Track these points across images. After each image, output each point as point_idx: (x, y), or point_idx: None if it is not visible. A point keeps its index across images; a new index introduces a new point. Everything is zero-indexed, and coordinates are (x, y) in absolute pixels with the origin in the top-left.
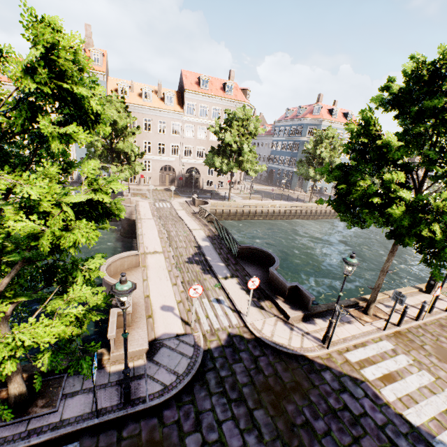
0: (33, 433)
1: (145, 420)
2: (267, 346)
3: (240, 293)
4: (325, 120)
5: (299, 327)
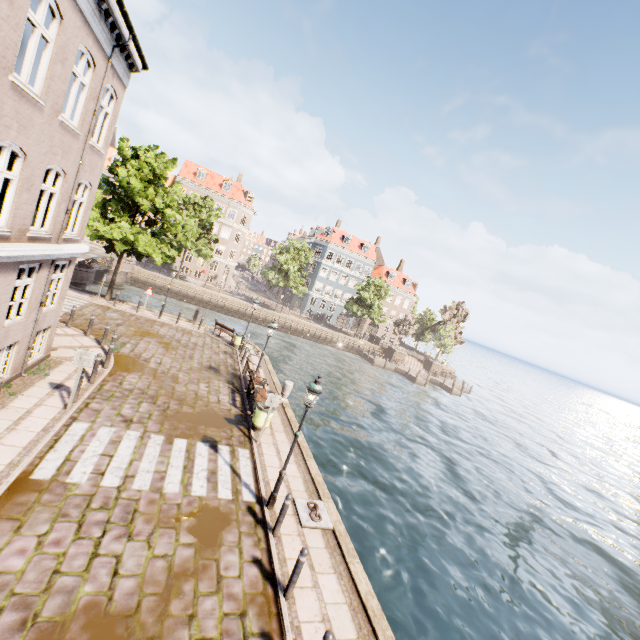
0: None
1: None
2: None
3: None
4: (332, 243)
5: None
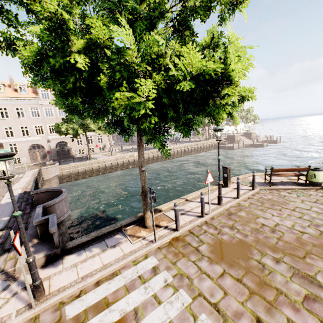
0: None
1: None
2: None
3: None
4: None
5: (23, 281)
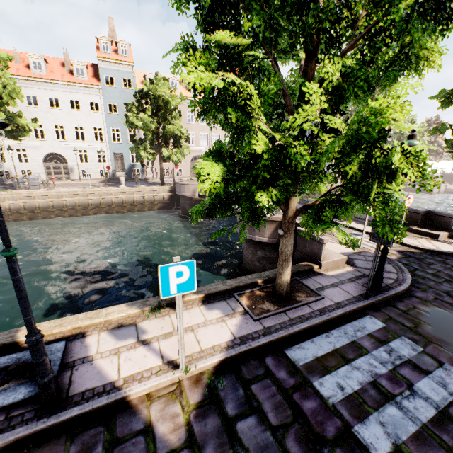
0: (324, 311)
1: (407, 300)
2: (442, 255)
3: (369, 228)
4: None
5: None
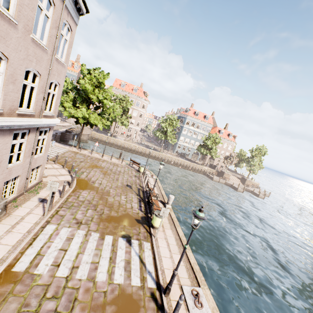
0: None
1: None
2: None
3: None
4: (189, 116)
5: None
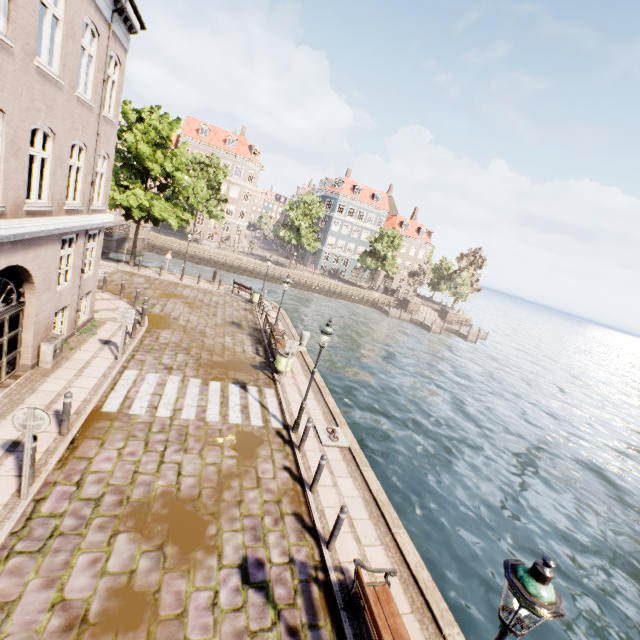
0: None
1: None
2: None
3: None
4: (342, 195)
5: None
